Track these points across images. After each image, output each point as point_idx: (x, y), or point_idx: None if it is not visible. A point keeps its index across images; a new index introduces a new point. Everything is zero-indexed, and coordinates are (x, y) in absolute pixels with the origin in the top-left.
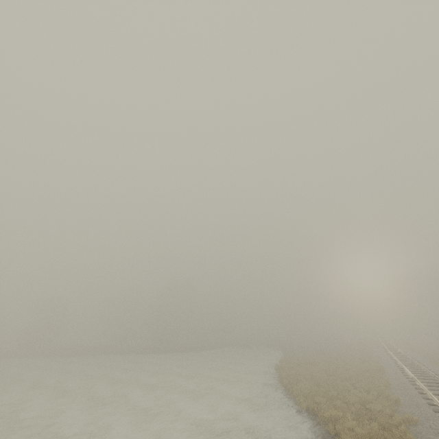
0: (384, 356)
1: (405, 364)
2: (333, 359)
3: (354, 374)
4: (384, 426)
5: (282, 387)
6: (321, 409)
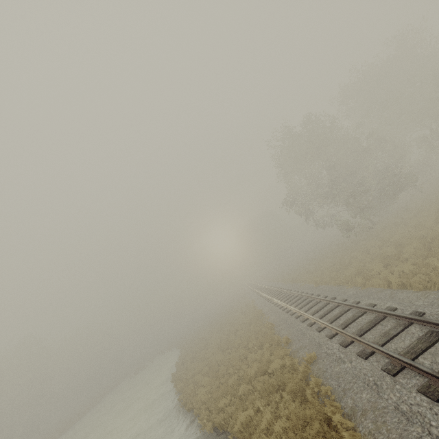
0: (256, 297)
1: (272, 296)
2: (222, 328)
3: (243, 332)
4: (296, 391)
5: (182, 407)
6: (229, 417)
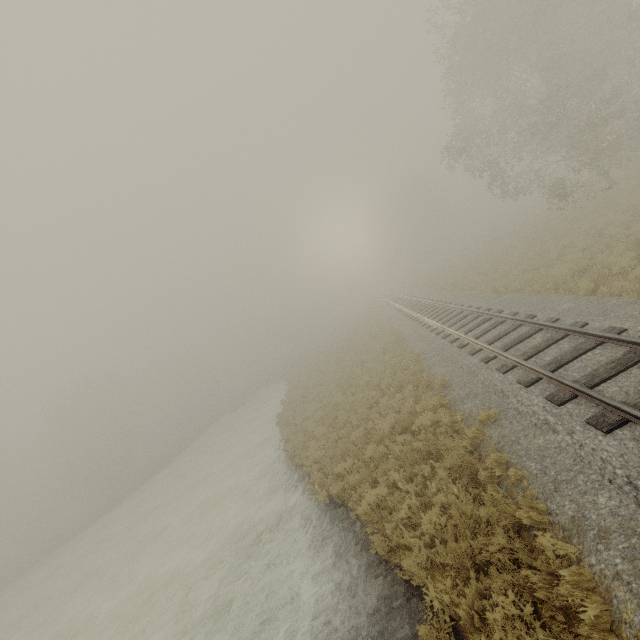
0: (393, 314)
1: (419, 312)
2: (343, 357)
3: (373, 365)
4: (459, 468)
5: (289, 459)
6: (351, 487)
